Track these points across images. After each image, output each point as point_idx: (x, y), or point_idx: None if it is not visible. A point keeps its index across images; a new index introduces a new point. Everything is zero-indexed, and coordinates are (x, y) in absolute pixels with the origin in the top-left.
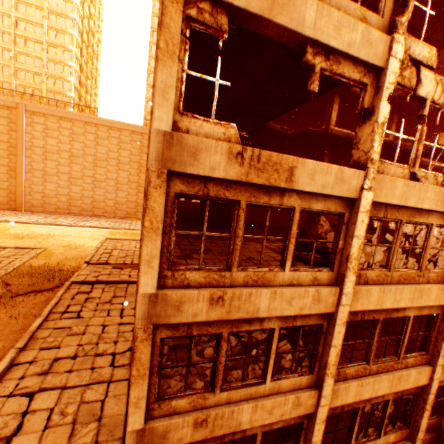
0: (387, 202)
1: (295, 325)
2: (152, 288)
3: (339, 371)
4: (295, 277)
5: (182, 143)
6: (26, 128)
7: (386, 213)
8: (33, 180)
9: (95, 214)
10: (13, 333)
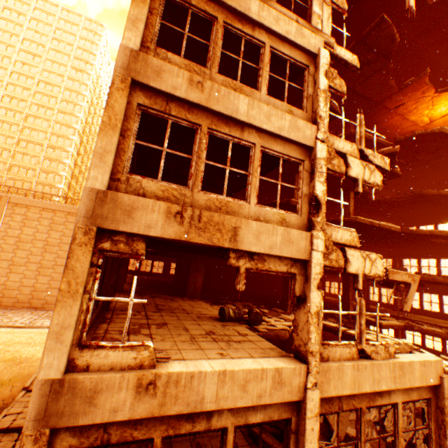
0: (339, 394)
1: None
2: None
3: None
4: None
5: (75, 387)
6: (4, 218)
7: (341, 403)
8: None
9: None
10: None
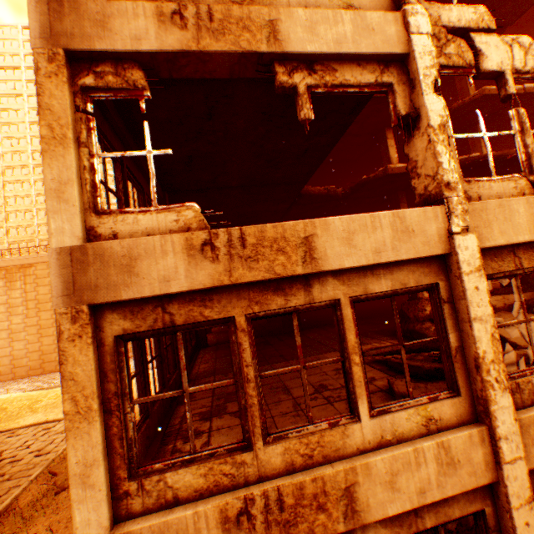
0: (511, 243)
1: (425, 526)
2: (101, 527)
3: None
4: (387, 426)
5: (103, 256)
6: None
7: (517, 260)
8: None
9: None
10: None
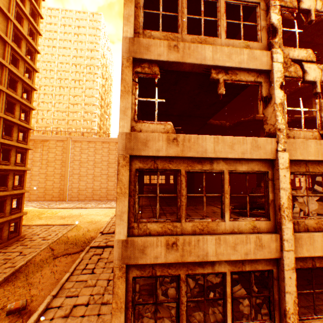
0: (304, 159)
1: (245, 270)
2: (124, 235)
3: (304, 322)
4: (235, 225)
5: (137, 138)
6: (71, 150)
7: (307, 168)
8: (73, 180)
9: (108, 199)
10: (51, 284)
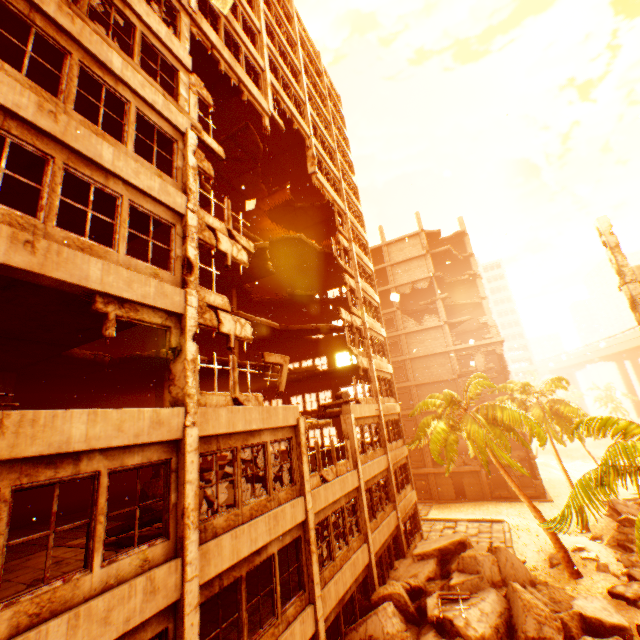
0: (217, 433)
1: None
2: None
3: None
4: (114, 571)
5: None
6: None
7: (219, 444)
8: None
9: None
10: None
